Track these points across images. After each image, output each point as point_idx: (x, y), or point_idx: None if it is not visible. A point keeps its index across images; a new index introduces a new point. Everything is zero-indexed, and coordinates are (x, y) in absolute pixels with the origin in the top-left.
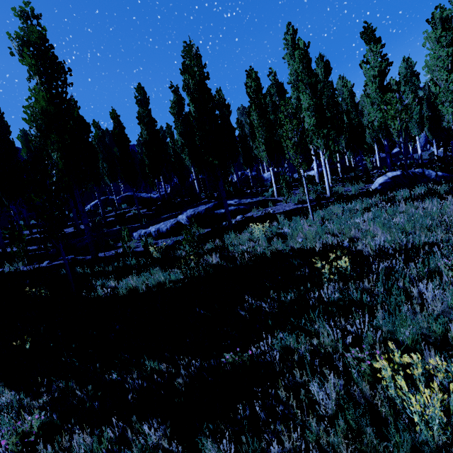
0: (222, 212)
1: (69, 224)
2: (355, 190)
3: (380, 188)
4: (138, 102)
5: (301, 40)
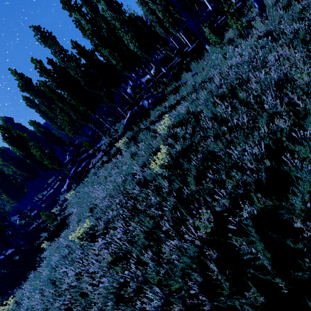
0: (80, 170)
1: (56, 182)
2: (122, 130)
3: (124, 130)
4: (30, 107)
5: (45, 33)
